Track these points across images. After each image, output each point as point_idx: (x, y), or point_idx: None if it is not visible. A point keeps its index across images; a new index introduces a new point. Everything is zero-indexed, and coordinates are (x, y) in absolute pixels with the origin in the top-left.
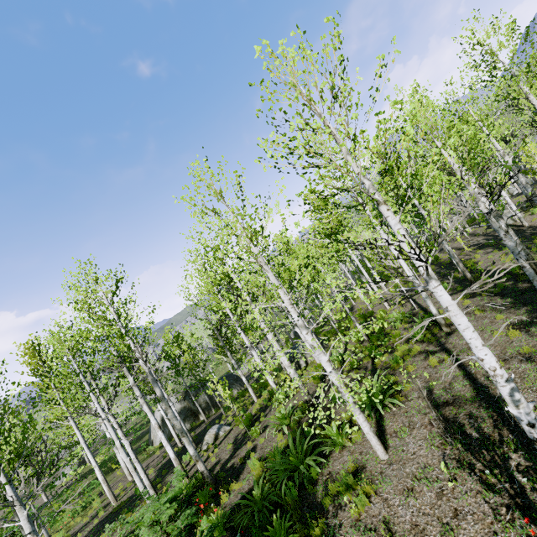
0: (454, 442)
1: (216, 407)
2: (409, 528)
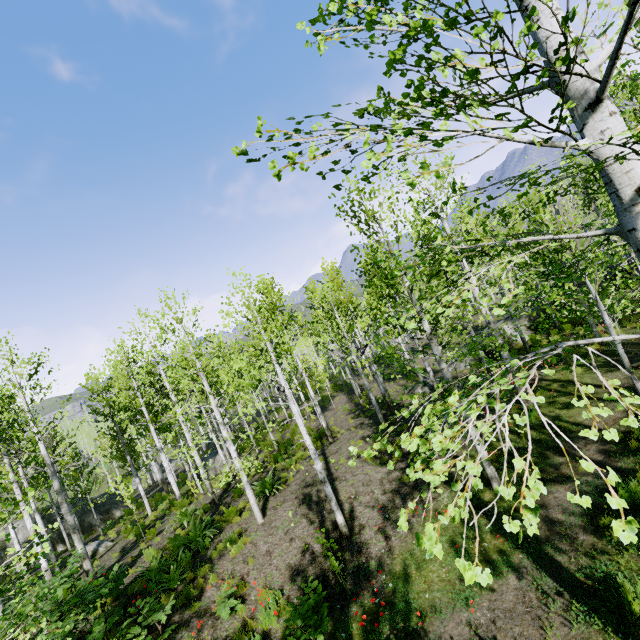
0: (304, 505)
1: (87, 532)
2: (264, 553)
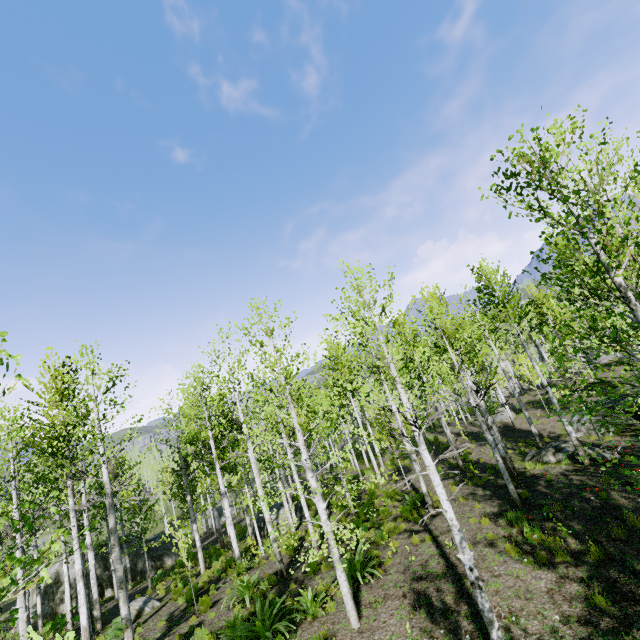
0: (421, 612)
1: (136, 579)
2: None
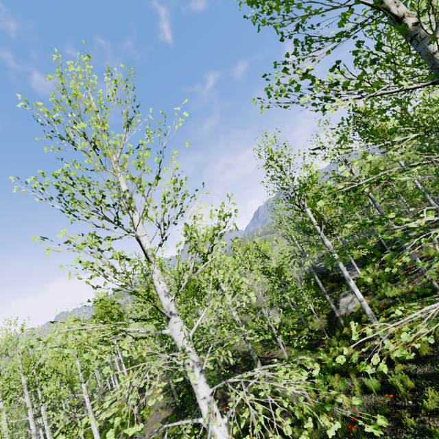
0: None
1: None
2: None
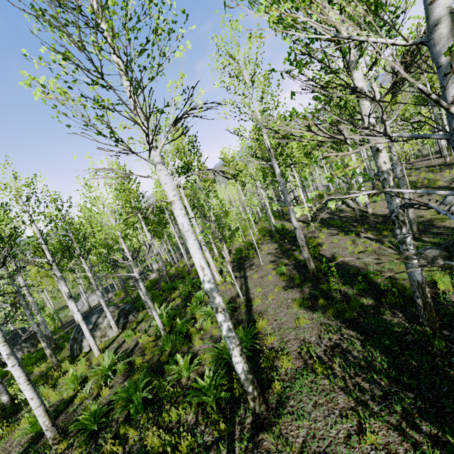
0: None
1: None
2: None
